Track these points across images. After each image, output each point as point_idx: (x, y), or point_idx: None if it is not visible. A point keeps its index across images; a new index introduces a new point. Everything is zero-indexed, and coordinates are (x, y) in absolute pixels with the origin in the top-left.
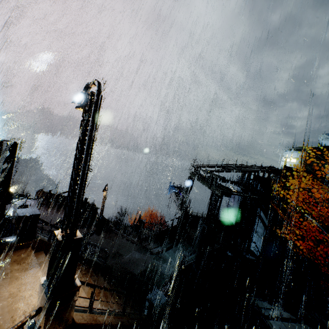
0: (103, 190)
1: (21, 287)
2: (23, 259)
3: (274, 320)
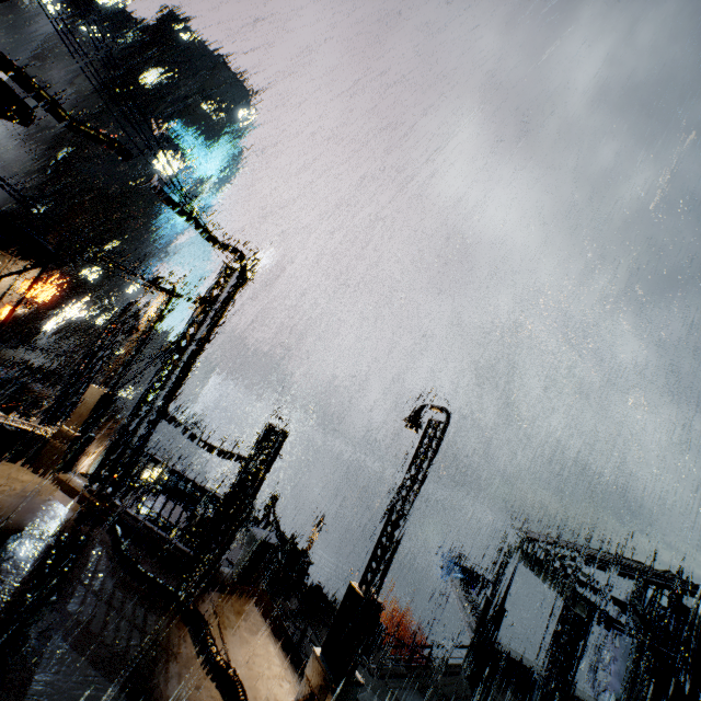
0: (314, 527)
1: (255, 658)
2: (247, 613)
3: None
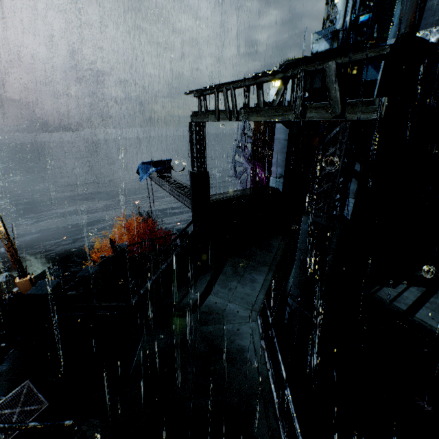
0: None
1: None
2: None
3: (418, 310)
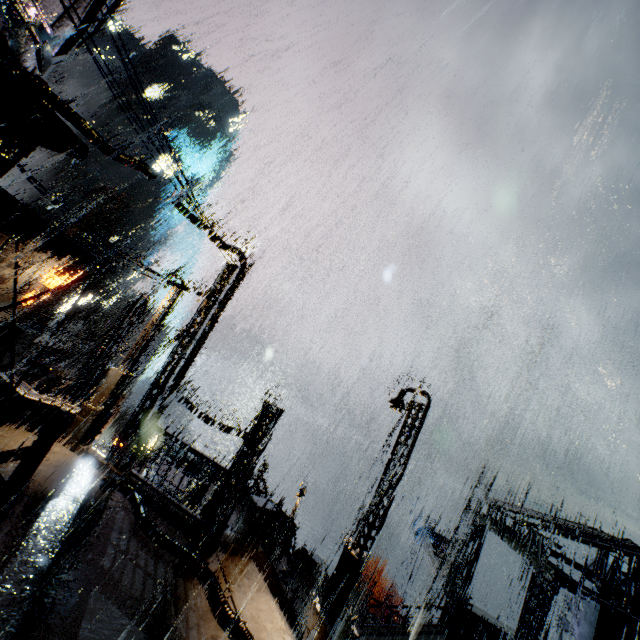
0: (298, 494)
1: (259, 613)
2: (250, 573)
3: None
